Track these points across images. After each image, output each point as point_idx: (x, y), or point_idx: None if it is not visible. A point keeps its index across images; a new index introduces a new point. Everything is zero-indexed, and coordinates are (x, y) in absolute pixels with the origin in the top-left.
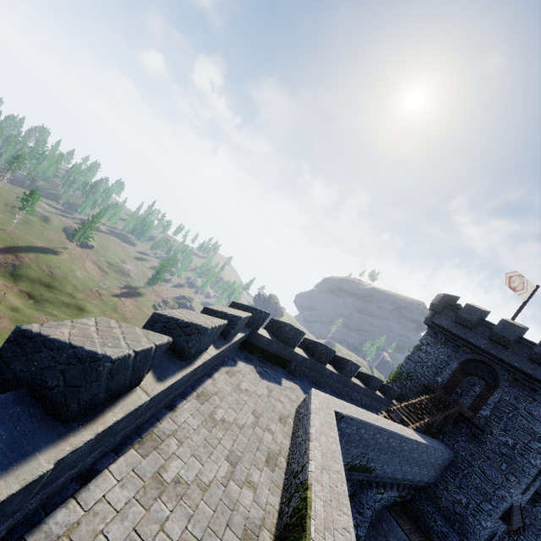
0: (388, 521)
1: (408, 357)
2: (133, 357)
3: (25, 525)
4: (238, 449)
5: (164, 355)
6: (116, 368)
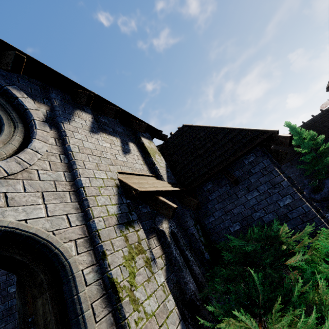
0: None
1: None
2: None
3: None
4: None
5: None
6: None
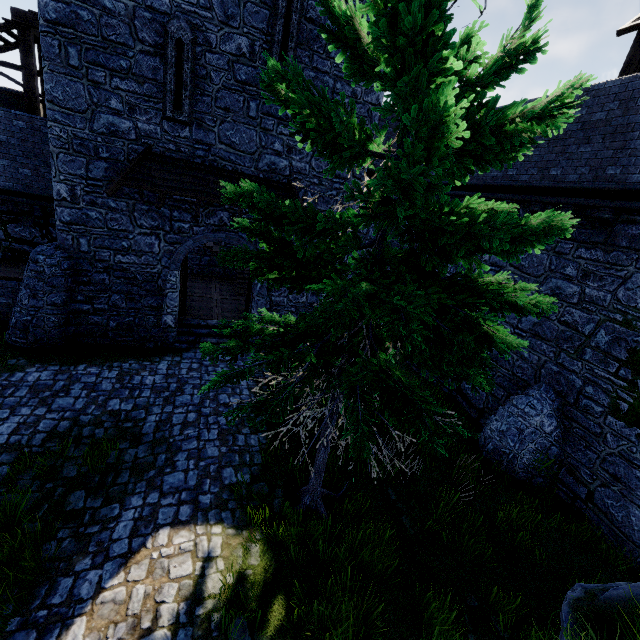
0: None
1: None
2: None
3: None
4: None
5: None
6: None
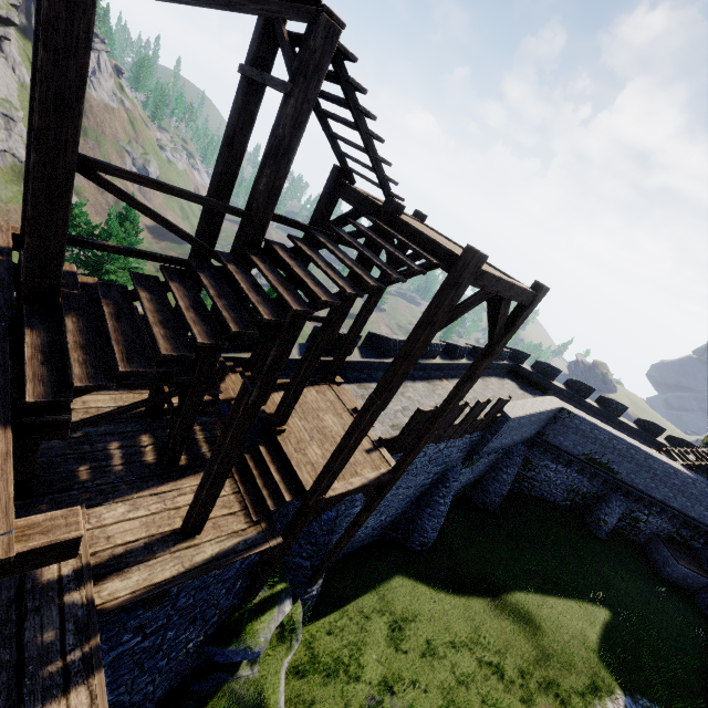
0: (656, 543)
1: None
2: (464, 348)
3: (445, 378)
4: (497, 396)
5: (469, 357)
6: (461, 349)
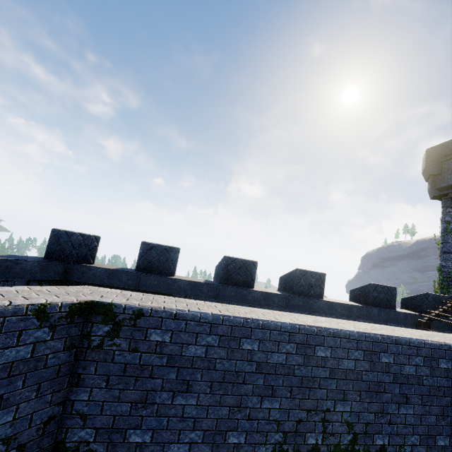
0: None
1: (441, 250)
2: None
3: None
4: None
5: None
6: None
